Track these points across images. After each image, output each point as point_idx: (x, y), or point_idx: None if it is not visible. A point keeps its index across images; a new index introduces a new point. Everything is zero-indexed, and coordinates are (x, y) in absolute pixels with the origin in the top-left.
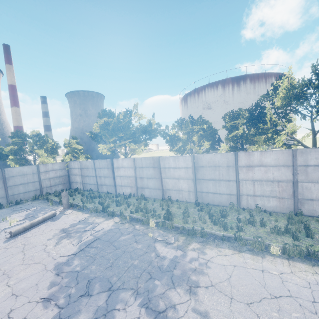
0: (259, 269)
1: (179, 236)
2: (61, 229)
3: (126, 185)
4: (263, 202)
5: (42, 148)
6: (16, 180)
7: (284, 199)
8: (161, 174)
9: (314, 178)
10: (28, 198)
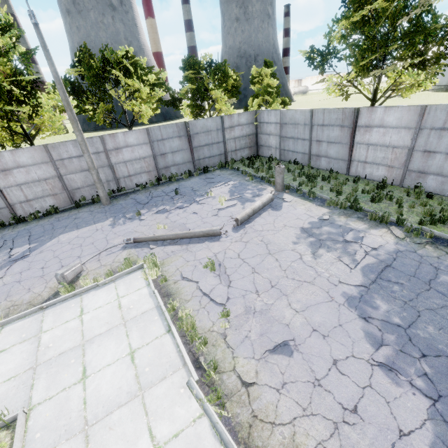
0: None
1: None
2: (299, 227)
3: (377, 162)
4: None
5: (220, 86)
6: (200, 139)
7: None
8: None
9: None
10: (212, 165)
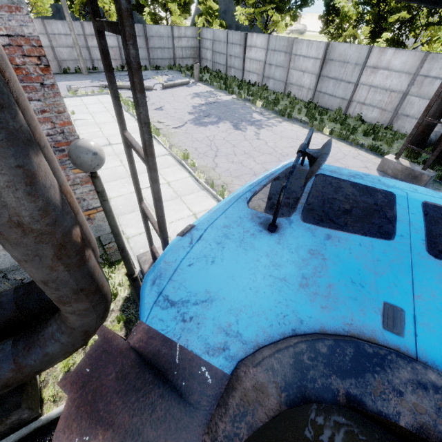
0: (304, 134)
1: (273, 114)
2: (193, 92)
3: (254, 71)
4: (367, 112)
5: (175, 1)
6: (155, 42)
7: (386, 111)
8: (290, 63)
9: (424, 92)
10: (164, 66)
